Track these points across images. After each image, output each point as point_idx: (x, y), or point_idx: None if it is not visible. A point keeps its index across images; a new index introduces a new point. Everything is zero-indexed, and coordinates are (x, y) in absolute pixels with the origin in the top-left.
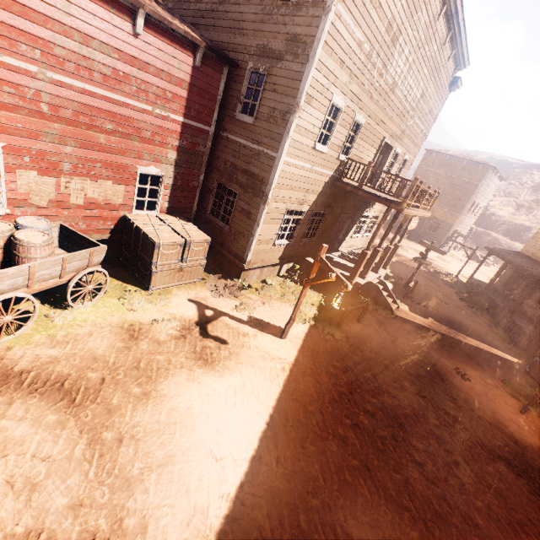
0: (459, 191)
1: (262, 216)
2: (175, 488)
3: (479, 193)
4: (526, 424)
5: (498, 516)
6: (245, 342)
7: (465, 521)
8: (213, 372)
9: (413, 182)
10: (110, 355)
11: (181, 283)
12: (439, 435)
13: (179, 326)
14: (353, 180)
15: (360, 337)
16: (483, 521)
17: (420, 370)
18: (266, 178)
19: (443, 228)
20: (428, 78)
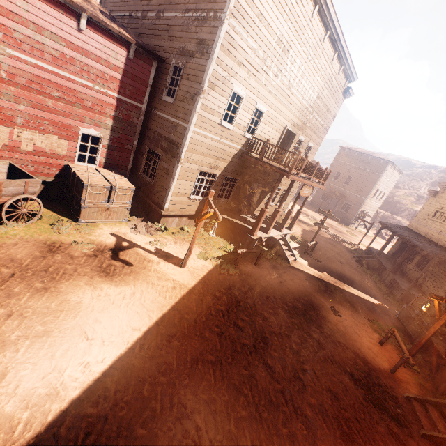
0: (365, 180)
1: (177, 172)
2: (43, 352)
3: (382, 182)
4: (381, 353)
5: (327, 412)
6: (147, 266)
7: (295, 411)
8: (110, 282)
9: (297, 155)
10: (26, 260)
11: (108, 220)
12: (296, 350)
13: (94, 248)
14: (256, 153)
15: (253, 275)
16: (311, 413)
17: (298, 304)
18: (180, 143)
19: (353, 208)
20: (321, 84)
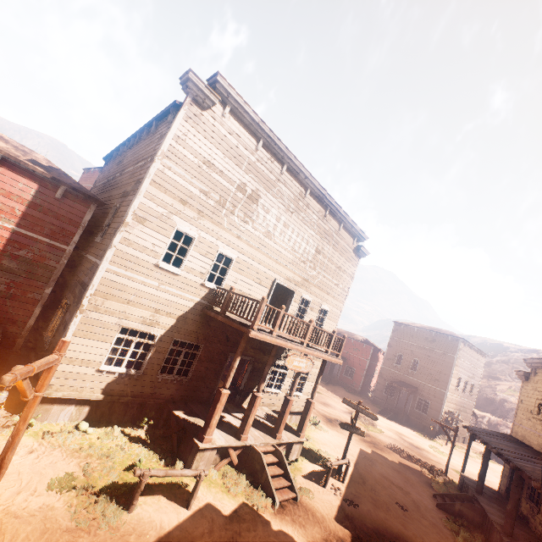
0: (437, 364)
1: (73, 325)
2: None
3: (461, 367)
4: None
5: None
6: None
7: None
8: None
9: (261, 302)
10: None
11: None
12: None
13: None
14: (218, 306)
15: (161, 535)
16: None
17: None
18: (88, 285)
19: (433, 407)
20: (318, 238)
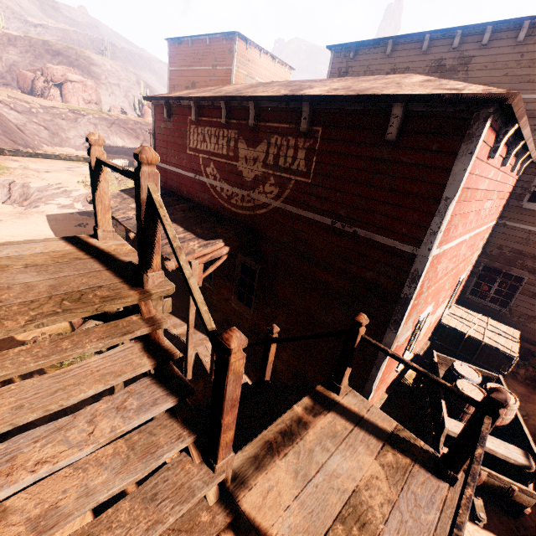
0: None
1: None
2: None
3: None
4: None
5: None
6: None
7: None
8: None
9: None
10: None
11: None
12: None
13: None
14: None
15: None
16: None
17: None
18: None
19: None
20: None
